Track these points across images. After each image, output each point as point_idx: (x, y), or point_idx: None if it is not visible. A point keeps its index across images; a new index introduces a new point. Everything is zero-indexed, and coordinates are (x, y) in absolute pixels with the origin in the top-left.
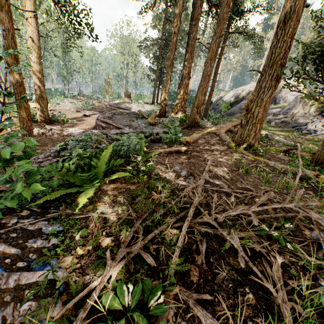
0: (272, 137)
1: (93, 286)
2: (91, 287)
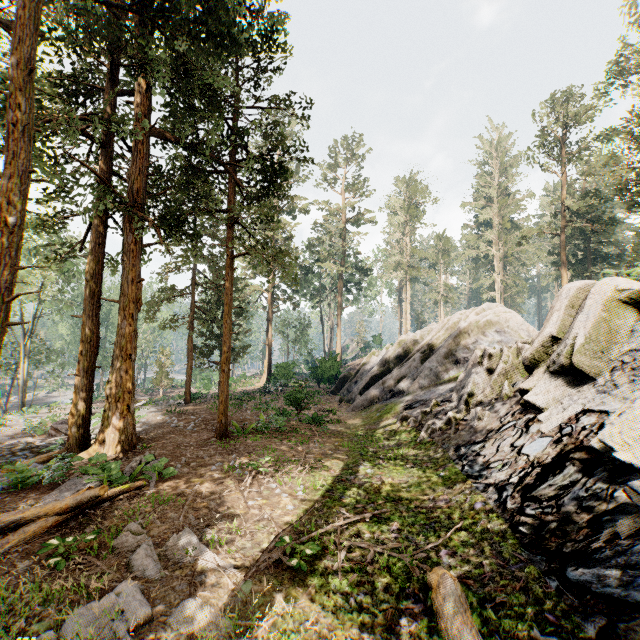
0: (181, 550)
1: None
2: None
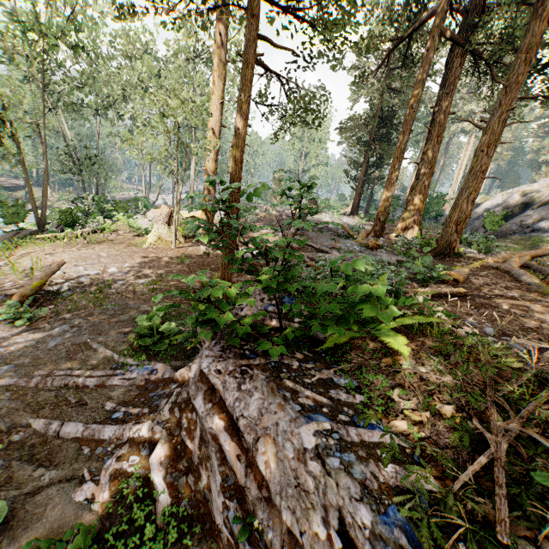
0: None
1: (482, 462)
2: (481, 462)
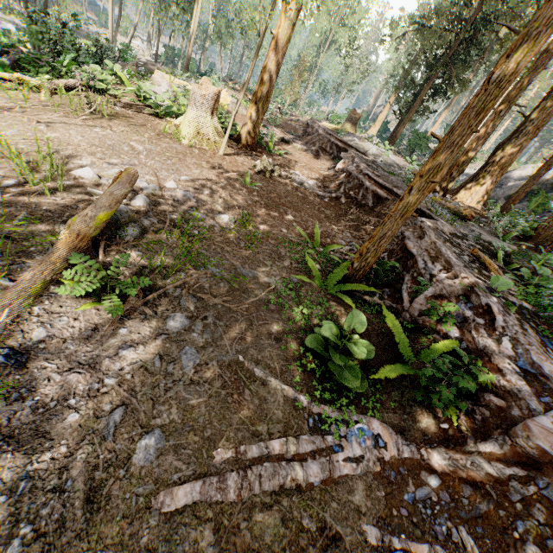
0: None
1: None
2: None
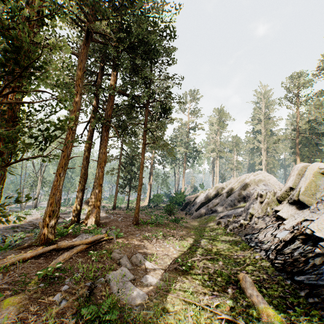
0: (137, 261)
1: None
2: None
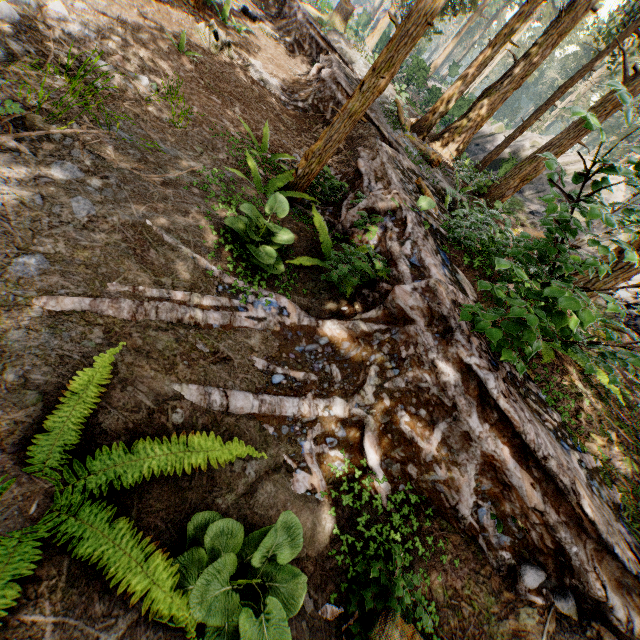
0: None
1: None
2: None
